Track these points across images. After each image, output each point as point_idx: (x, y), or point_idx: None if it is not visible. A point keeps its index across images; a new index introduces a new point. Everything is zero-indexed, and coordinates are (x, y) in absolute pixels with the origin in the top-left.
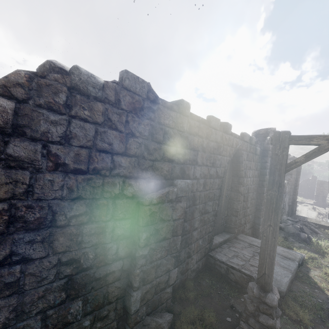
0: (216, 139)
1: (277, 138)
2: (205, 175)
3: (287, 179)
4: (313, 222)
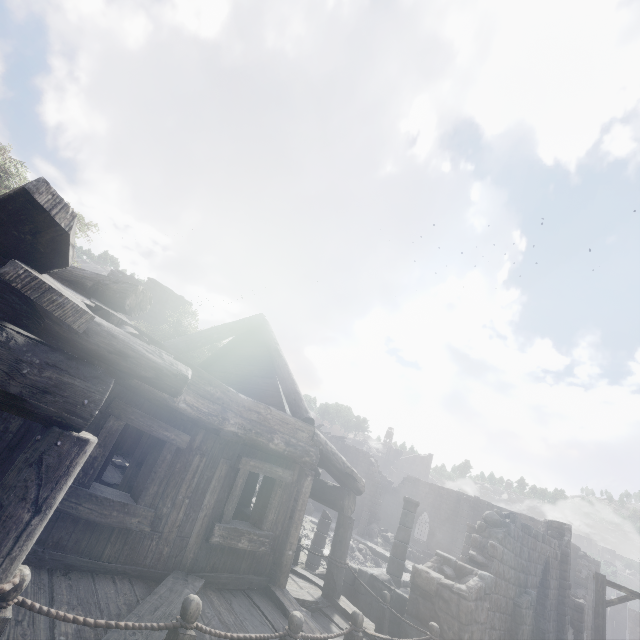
0: (538, 549)
1: (597, 577)
2: (532, 584)
3: (580, 594)
4: None
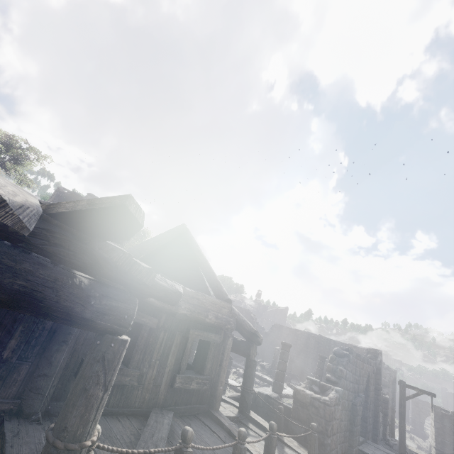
0: (364, 368)
1: (401, 383)
2: (361, 390)
3: (385, 392)
4: (415, 452)
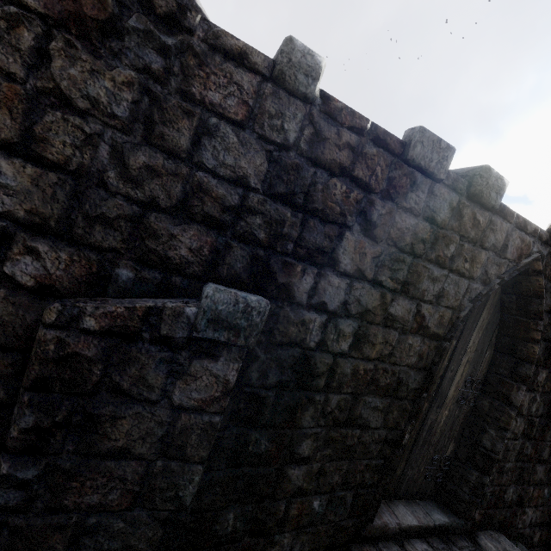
0: (432, 211)
1: None
2: (368, 310)
3: None
4: None
